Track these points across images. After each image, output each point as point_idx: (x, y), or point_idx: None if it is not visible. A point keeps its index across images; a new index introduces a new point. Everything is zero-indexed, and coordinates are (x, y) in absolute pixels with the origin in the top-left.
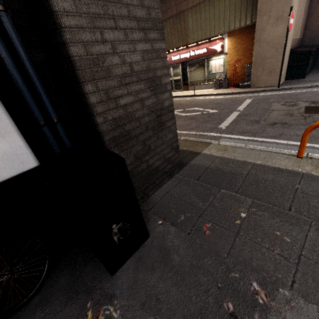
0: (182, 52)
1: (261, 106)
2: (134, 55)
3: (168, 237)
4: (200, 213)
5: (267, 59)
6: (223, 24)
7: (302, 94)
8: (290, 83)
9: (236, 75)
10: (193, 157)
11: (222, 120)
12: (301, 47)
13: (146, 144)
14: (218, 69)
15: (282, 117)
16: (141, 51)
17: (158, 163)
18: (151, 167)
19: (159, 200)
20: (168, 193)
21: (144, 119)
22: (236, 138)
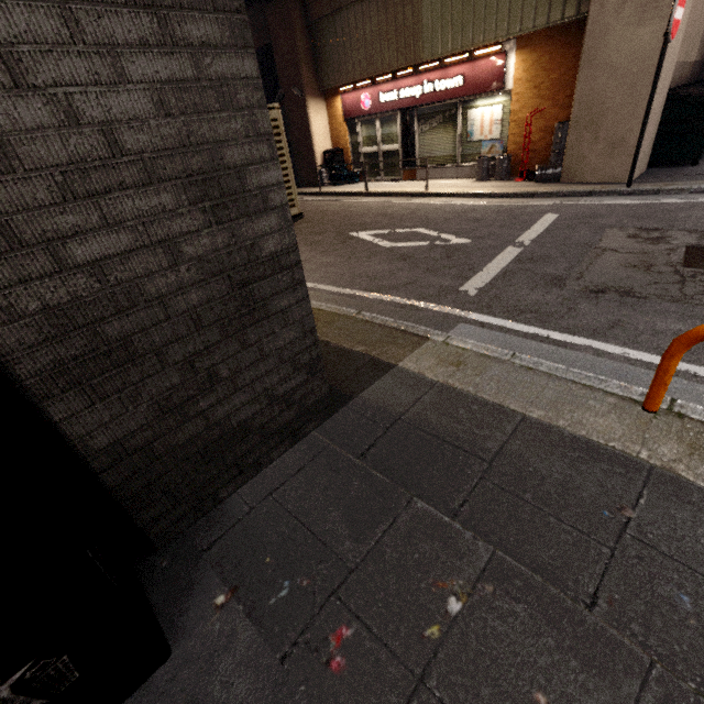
0: (405, 82)
1: (578, 237)
2: (119, 94)
3: (223, 661)
4: (337, 581)
5: (609, 111)
6: (507, 15)
7: (685, 209)
8: (660, 177)
9: (530, 149)
10: (373, 377)
11: (473, 270)
12: (698, 84)
13: (200, 368)
14: (488, 131)
15: (624, 272)
16: (150, 81)
17: (250, 412)
18: (224, 426)
19: (245, 515)
20: (274, 492)
21: (185, 297)
22: (497, 326)
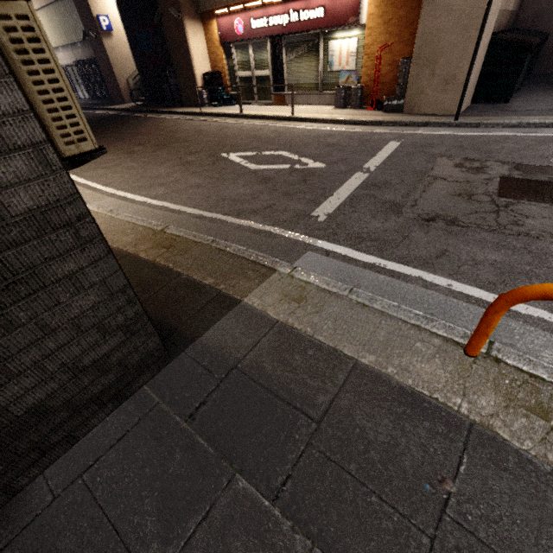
0: (273, 10)
1: (415, 165)
2: None
3: None
4: None
5: (444, 50)
6: None
7: (499, 142)
8: (480, 112)
9: (380, 81)
10: (217, 316)
11: (325, 195)
12: (513, 31)
13: None
14: (346, 62)
15: (451, 201)
16: None
17: (42, 393)
18: (2, 419)
19: (45, 508)
20: (85, 472)
21: None
22: (340, 254)
